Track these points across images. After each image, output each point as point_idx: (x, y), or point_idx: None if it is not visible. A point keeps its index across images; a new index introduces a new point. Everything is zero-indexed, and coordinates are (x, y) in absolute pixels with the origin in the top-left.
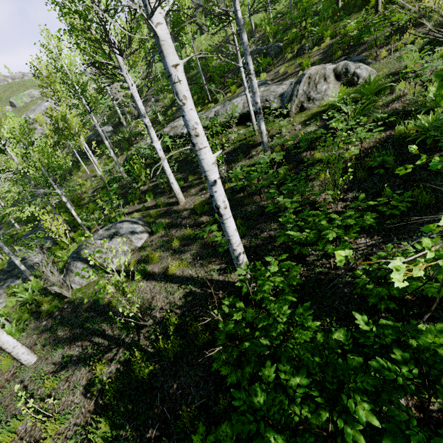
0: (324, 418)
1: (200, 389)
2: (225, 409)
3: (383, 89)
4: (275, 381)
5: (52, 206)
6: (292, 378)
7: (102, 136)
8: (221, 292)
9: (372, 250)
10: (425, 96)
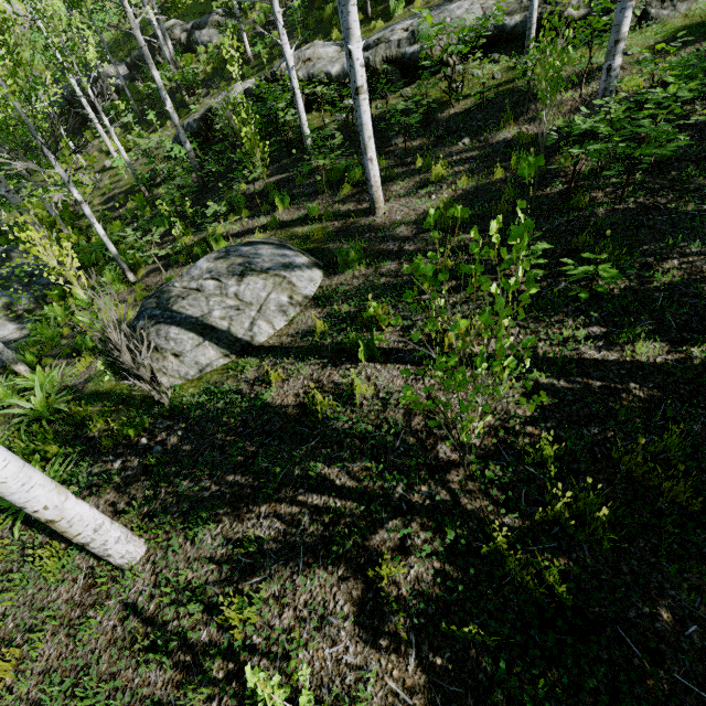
0: None
1: None
2: None
3: None
4: None
5: (32, 216)
6: None
7: (145, 54)
8: (634, 386)
9: None
10: None
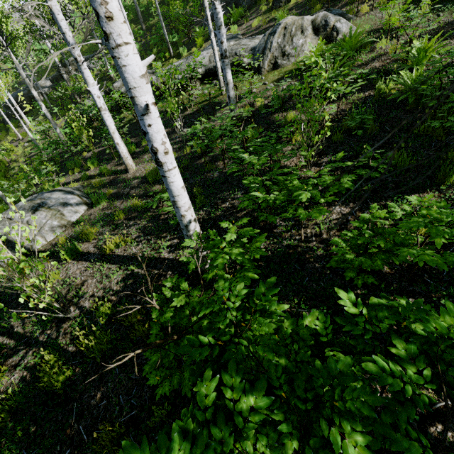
0: (291, 451)
1: (132, 397)
2: (163, 421)
3: (364, 46)
4: (216, 403)
5: None
6: (243, 397)
7: (27, 82)
8: (169, 273)
9: (347, 219)
10: (407, 53)
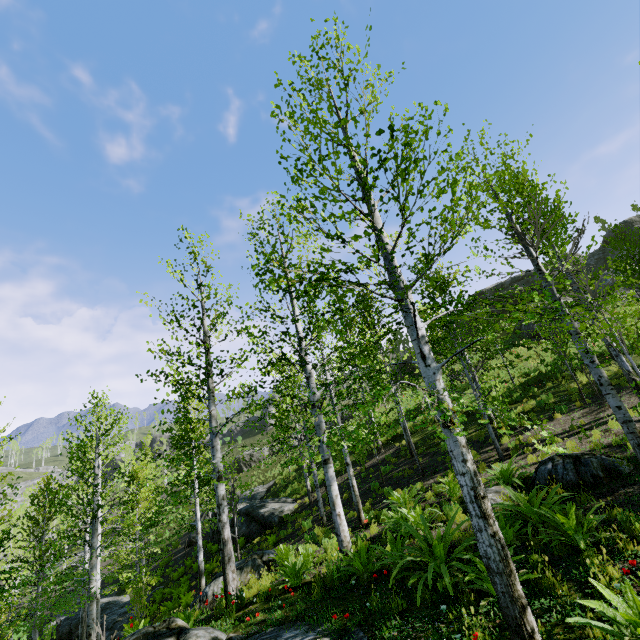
0: None
1: None
2: None
3: None
4: None
5: None
6: None
7: None
8: None
9: None
10: None
